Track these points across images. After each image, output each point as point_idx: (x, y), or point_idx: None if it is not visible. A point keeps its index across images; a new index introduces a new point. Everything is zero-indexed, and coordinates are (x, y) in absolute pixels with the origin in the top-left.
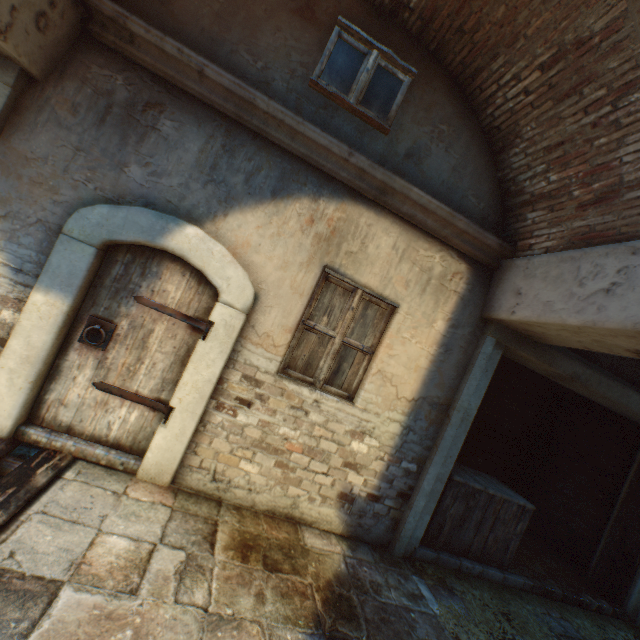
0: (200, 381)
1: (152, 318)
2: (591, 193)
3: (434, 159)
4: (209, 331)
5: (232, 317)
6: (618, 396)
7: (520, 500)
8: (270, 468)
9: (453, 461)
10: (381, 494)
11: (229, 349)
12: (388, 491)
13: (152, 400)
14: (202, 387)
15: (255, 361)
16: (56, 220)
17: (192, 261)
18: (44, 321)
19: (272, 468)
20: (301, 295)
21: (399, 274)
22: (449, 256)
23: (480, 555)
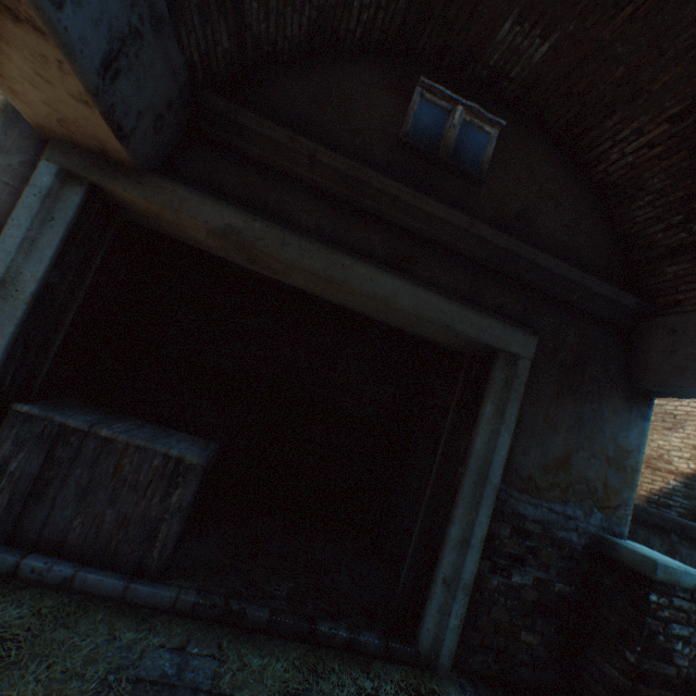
0: None
1: None
2: None
3: None
4: None
5: None
6: (326, 267)
7: (175, 449)
8: None
9: None
10: None
11: None
12: None
13: None
14: None
15: None
16: None
17: None
18: None
19: None
20: None
21: None
22: None
23: (89, 551)
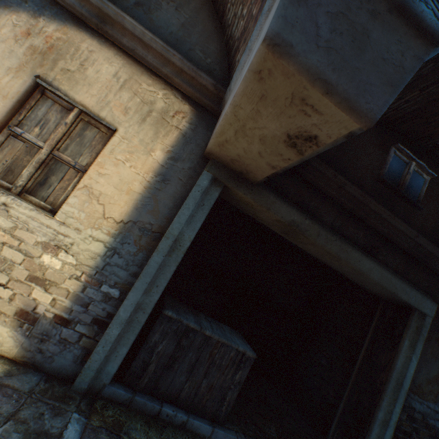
0: None
1: None
2: (260, 2)
3: (164, 13)
4: None
5: None
6: (338, 250)
7: (241, 346)
8: None
9: (160, 291)
10: (73, 318)
11: None
12: (82, 316)
13: None
14: None
15: None
16: None
17: None
18: None
19: None
20: (5, 97)
21: (119, 100)
22: (173, 96)
23: (191, 403)
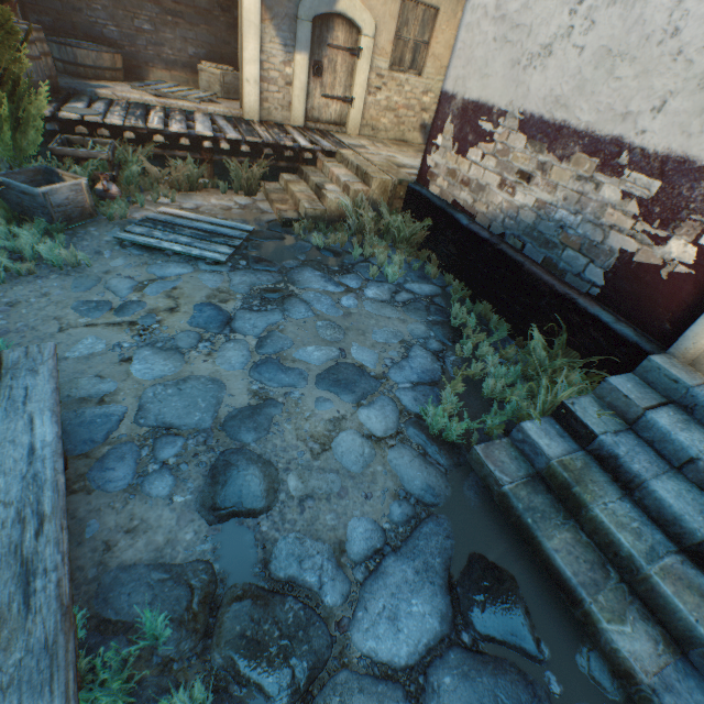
0: (362, 83)
1: (335, 55)
2: None
3: None
4: (360, 55)
5: (369, 44)
6: None
7: None
8: (392, 120)
9: None
10: None
11: (370, 62)
12: None
13: (344, 99)
14: (363, 85)
15: (380, 66)
16: (291, 12)
17: (348, 16)
18: (303, 70)
19: (393, 120)
20: (394, 20)
21: None
22: None
23: None
